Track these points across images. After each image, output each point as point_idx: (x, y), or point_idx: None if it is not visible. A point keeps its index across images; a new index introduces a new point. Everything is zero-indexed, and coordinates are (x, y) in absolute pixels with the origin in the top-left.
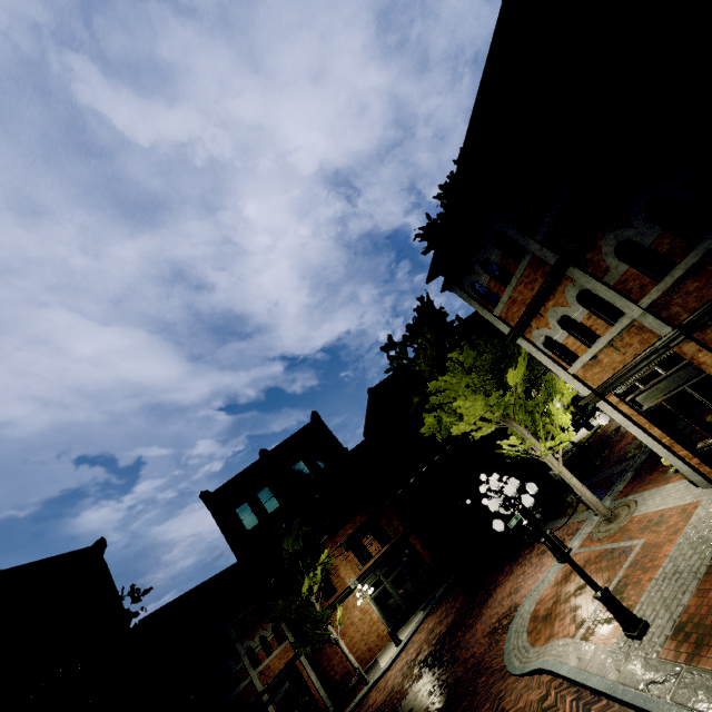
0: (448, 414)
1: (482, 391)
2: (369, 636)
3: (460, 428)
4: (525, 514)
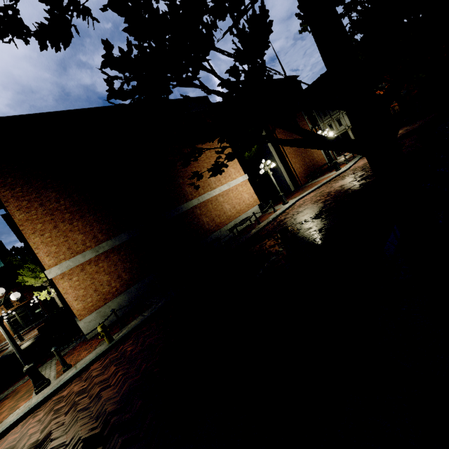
0: (28, 278)
1: (36, 275)
2: (2, 336)
3: (28, 283)
4: (8, 319)
